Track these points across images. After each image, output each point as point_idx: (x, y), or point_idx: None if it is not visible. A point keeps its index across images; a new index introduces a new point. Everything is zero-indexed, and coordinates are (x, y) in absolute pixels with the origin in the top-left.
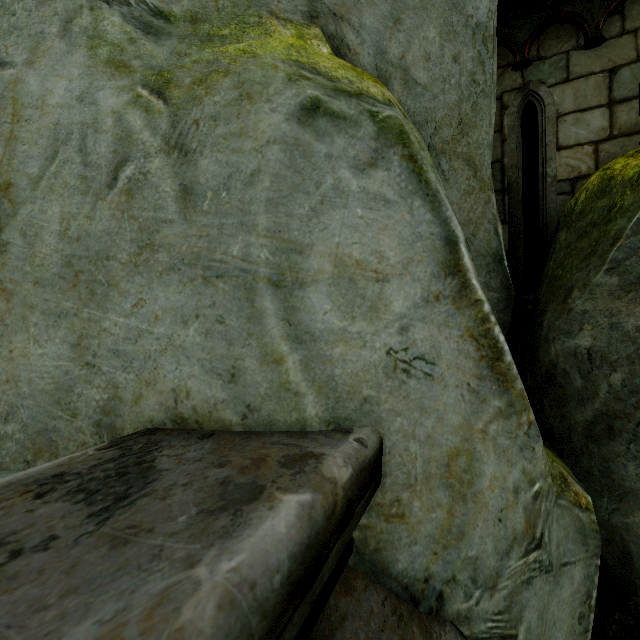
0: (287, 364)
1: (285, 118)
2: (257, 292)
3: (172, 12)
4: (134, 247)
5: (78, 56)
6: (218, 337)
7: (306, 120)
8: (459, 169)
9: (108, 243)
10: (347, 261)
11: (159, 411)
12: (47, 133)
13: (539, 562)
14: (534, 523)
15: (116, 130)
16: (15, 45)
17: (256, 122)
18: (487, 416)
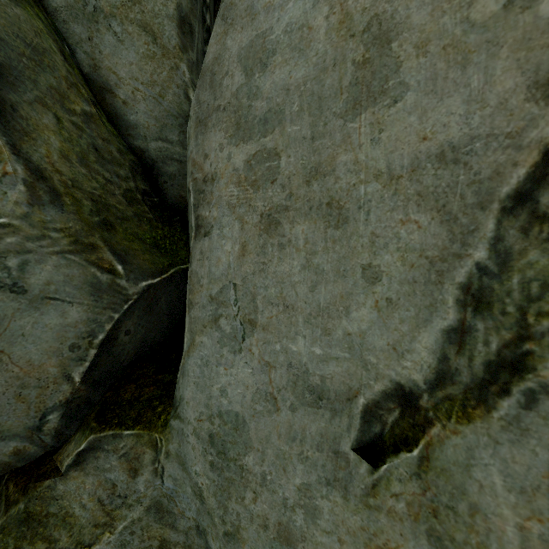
0: None
1: None
2: None
3: None
4: None
5: None
6: None
7: None
8: (135, 34)
9: None
10: None
11: None
12: None
13: None
14: None
15: None
16: None
17: None
18: None
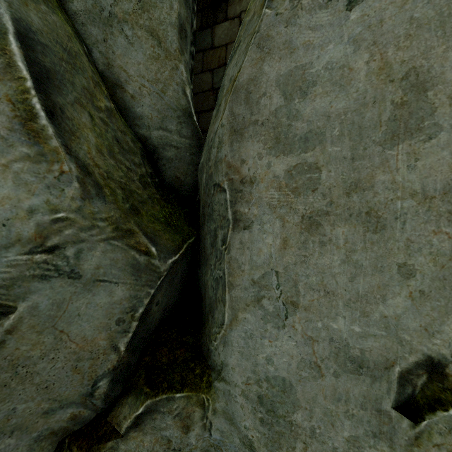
0: None
1: None
2: None
3: None
4: None
5: None
6: None
7: None
8: (143, 37)
9: None
10: None
11: None
12: None
13: (54, 266)
14: (47, 236)
15: None
16: None
17: None
18: (12, 156)
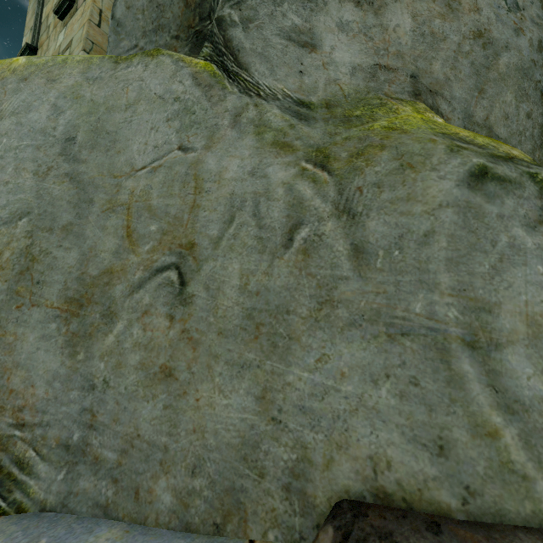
0: (504, 439)
1: (455, 184)
2: (451, 353)
3: (311, 101)
4: (313, 302)
5: (247, 140)
6: (415, 401)
7: (475, 185)
8: None
9: (287, 298)
10: (539, 320)
11: (355, 480)
12: (224, 201)
13: None
14: None
15: (287, 198)
16: (195, 135)
17: (424, 188)
18: None
